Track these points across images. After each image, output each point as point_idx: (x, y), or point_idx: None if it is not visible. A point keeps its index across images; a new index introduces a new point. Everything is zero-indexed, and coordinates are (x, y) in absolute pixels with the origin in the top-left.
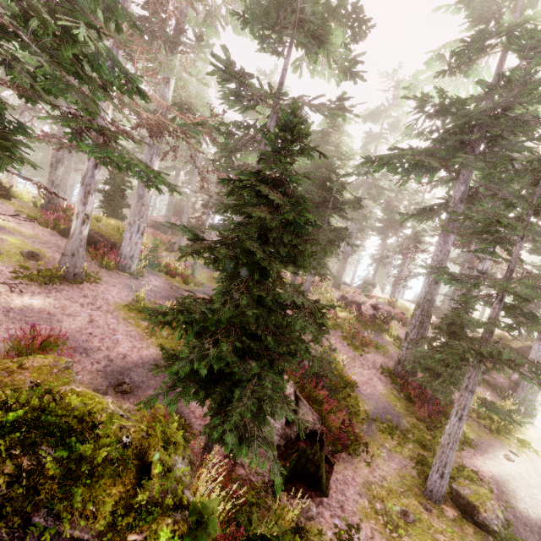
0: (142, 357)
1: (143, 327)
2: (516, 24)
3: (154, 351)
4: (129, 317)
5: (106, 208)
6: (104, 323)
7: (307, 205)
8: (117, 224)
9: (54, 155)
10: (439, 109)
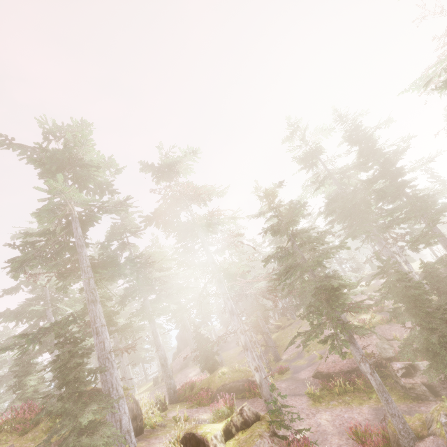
0: (370, 414)
1: (338, 404)
2: (339, 171)
3: (365, 408)
4: (325, 406)
5: (207, 366)
6: (330, 416)
7: (411, 279)
8: (227, 369)
9: (161, 358)
10: (331, 203)
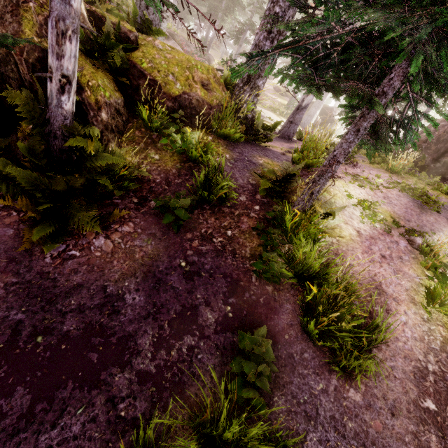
0: None
1: None
2: None
3: None
4: None
5: None
6: None
7: None
8: None
9: None
10: None
